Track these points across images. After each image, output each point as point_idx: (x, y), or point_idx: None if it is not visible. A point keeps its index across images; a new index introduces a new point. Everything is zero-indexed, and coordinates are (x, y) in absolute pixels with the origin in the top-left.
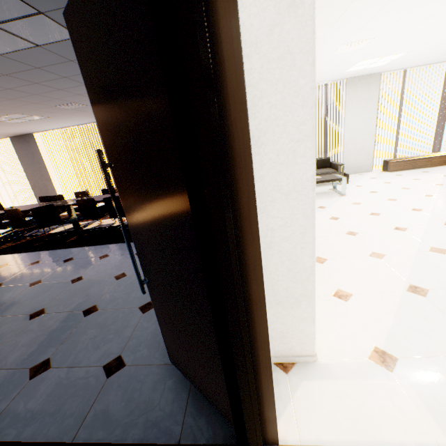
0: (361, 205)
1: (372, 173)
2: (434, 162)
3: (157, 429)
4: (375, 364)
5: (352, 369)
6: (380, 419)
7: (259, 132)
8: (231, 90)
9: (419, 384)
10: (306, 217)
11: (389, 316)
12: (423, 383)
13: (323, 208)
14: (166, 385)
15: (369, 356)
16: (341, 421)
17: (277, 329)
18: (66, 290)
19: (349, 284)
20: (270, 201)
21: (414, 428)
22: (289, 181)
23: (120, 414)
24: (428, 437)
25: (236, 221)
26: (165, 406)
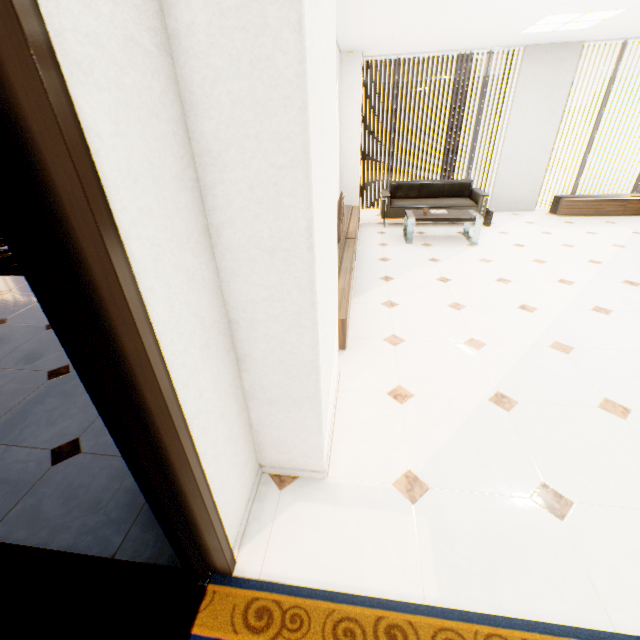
0: (491, 264)
1: (533, 214)
2: (629, 209)
3: (92, 537)
4: (397, 492)
5: (365, 495)
6: (369, 561)
7: (219, 145)
8: (16, 77)
9: (439, 524)
10: (301, 290)
11: (447, 431)
12: (445, 524)
13: (435, 261)
14: (124, 484)
15: (395, 481)
16: (321, 557)
17: (271, 434)
18: (35, 339)
19: (417, 381)
20: (247, 259)
21: (406, 576)
22: (273, 232)
23: (54, 514)
24: (417, 589)
25: (97, 301)
26: (112, 511)
